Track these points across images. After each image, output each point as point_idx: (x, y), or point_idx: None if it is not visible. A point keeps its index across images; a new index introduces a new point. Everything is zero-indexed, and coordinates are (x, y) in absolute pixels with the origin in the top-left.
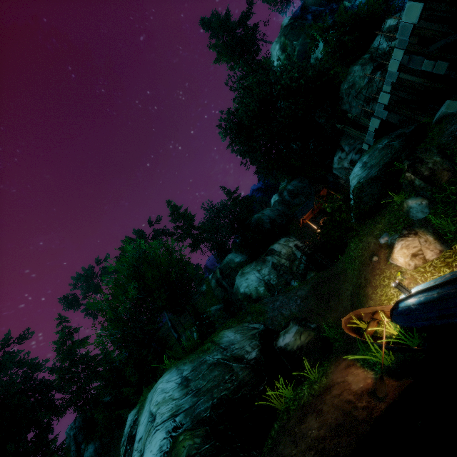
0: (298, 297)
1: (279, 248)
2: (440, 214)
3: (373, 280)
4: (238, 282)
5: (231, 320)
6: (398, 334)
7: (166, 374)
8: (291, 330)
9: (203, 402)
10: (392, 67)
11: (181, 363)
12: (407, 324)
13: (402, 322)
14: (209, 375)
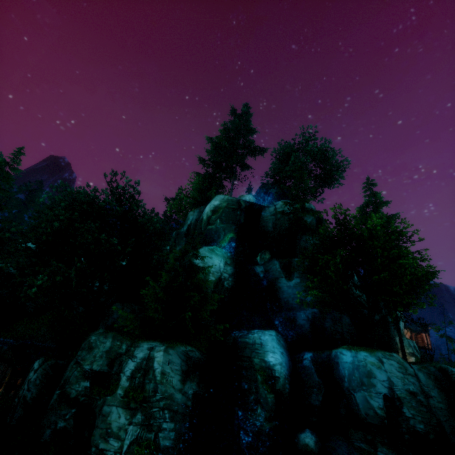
0: None
1: None
2: None
3: None
4: None
5: None
6: None
7: None
8: None
9: None
10: None
11: None
12: None
13: None
14: None
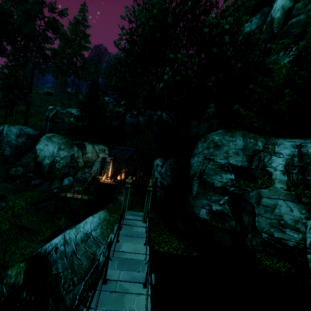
0: None
1: (89, 150)
2: None
3: None
4: (42, 139)
5: None
6: None
7: None
8: None
9: None
10: None
11: None
12: None
13: None
14: None
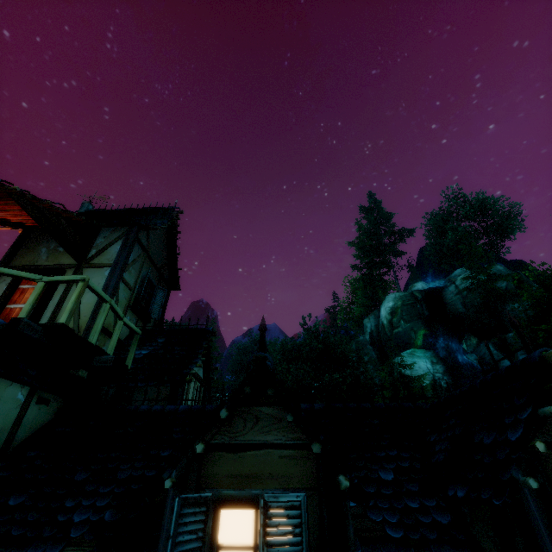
0: None
1: None
2: None
3: None
4: None
5: None
6: None
7: None
8: None
9: None
10: None
11: None
12: None
13: None
14: None
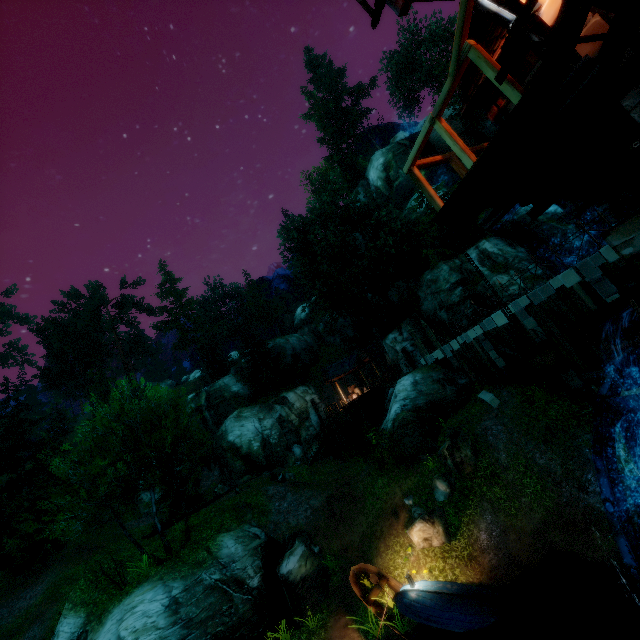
0: (309, 506)
1: (294, 399)
2: (454, 503)
3: (388, 538)
4: (229, 425)
5: (229, 515)
6: (394, 614)
7: (148, 589)
8: (296, 553)
9: (195, 637)
10: (471, 333)
11: (169, 577)
12: (404, 612)
13: (401, 608)
14: (204, 601)
